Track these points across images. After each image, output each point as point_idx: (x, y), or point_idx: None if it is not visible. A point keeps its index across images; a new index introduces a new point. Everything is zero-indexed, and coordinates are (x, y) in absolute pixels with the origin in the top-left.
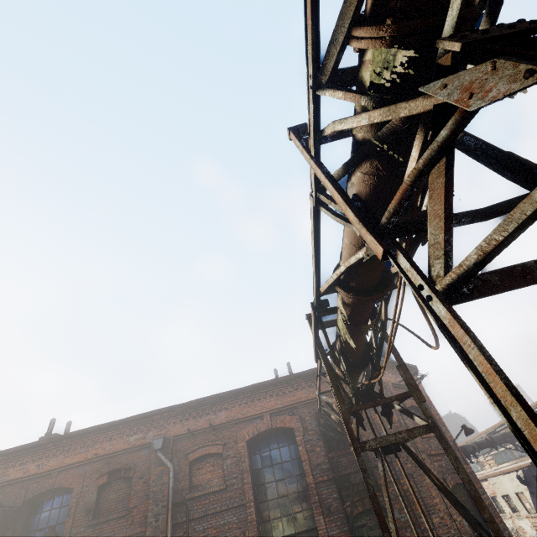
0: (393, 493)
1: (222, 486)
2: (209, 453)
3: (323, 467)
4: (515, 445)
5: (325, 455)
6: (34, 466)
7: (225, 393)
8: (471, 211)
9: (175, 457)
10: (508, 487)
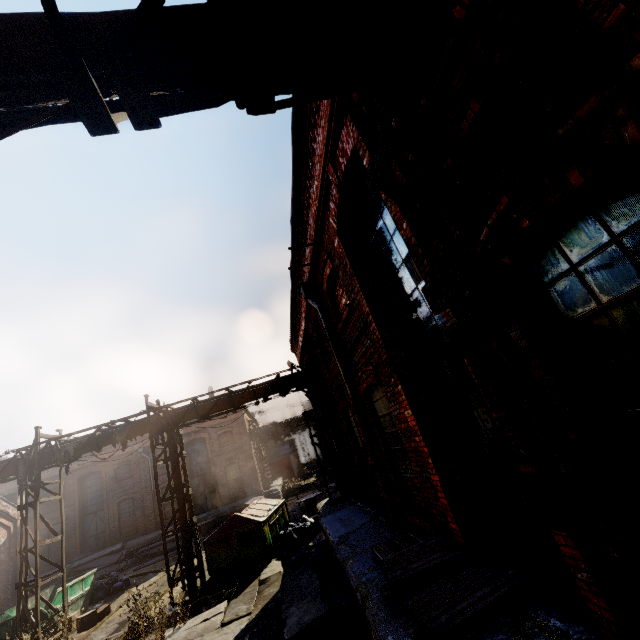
0: None
1: (346, 308)
2: (328, 276)
3: None
4: None
5: None
6: (300, 337)
7: (292, 191)
8: None
9: (321, 296)
10: None
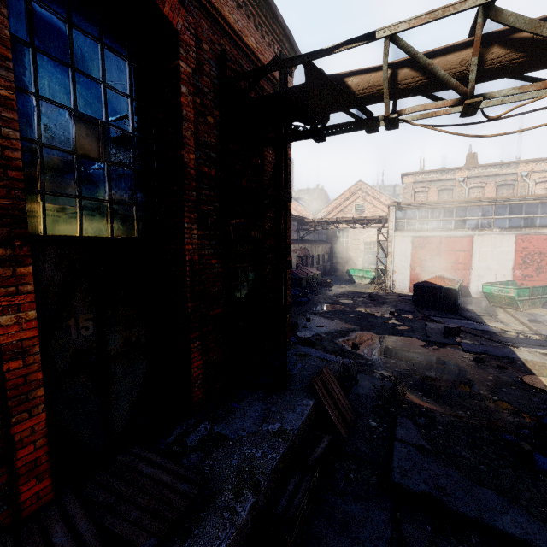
0: (268, 230)
1: None
2: None
3: (212, 155)
4: None
5: (218, 138)
6: None
7: None
8: None
9: None
10: None
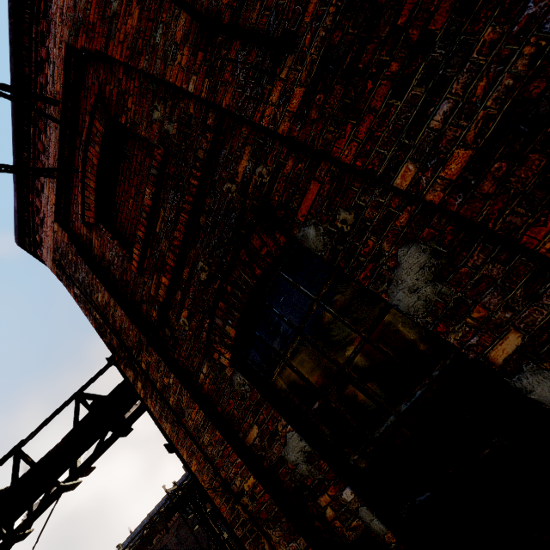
0: None
1: None
2: None
3: None
4: None
5: None
6: None
7: None
8: None
9: None
10: None
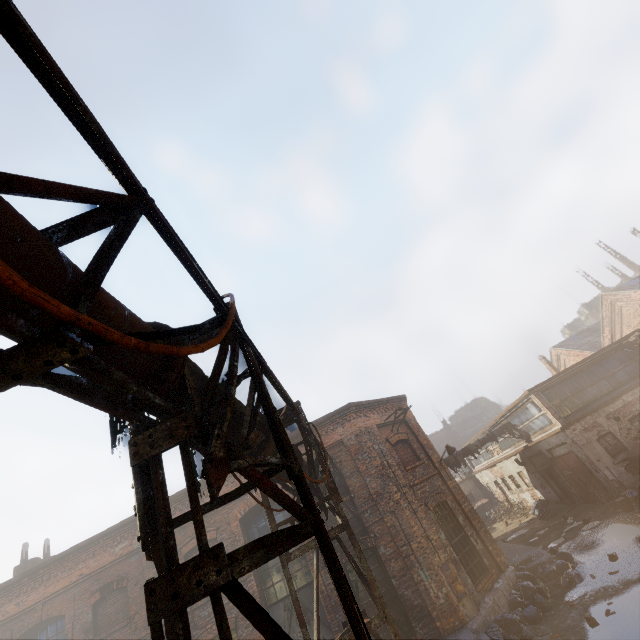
0: (378, 532)
1: None
2: None
3: None
4: (511, 434)
5: None
6: (13, 605)
7: None
8: (224, 495)
9: None
10: (511, 468)
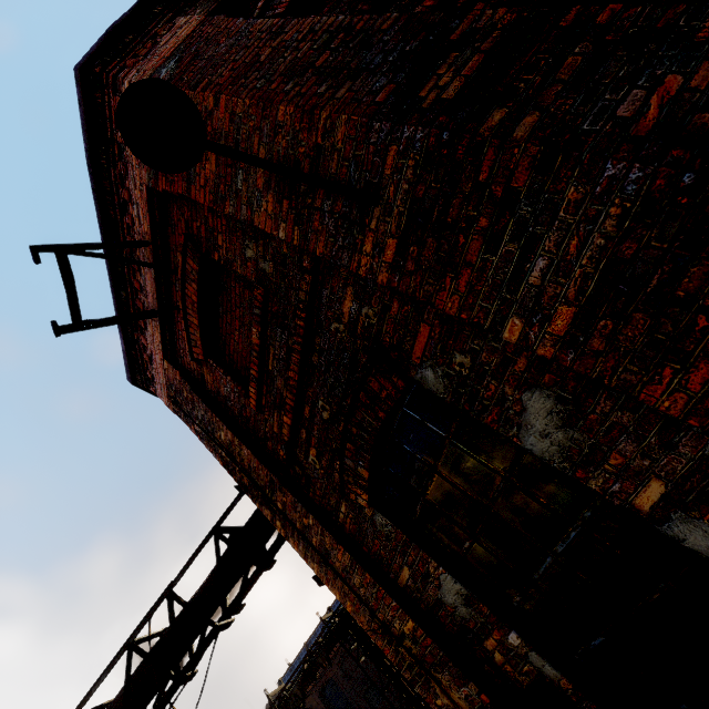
0: None
1: None
2: None
3: None
4: None
5: None
6: None
7: None
8: None
9: None
10: None
